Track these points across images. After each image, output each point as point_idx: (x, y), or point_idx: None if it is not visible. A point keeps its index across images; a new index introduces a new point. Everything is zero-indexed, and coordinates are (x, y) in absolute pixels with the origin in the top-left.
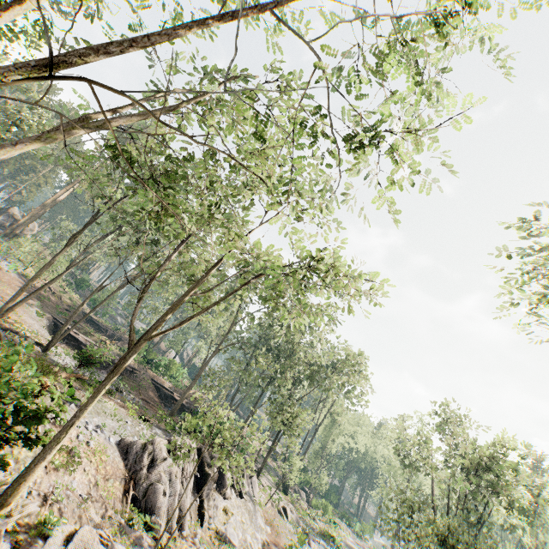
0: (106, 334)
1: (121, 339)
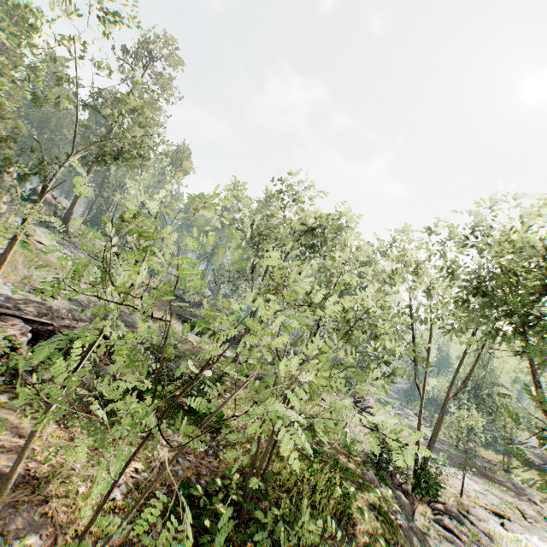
0: (190, 303)
1: (201, 304)
